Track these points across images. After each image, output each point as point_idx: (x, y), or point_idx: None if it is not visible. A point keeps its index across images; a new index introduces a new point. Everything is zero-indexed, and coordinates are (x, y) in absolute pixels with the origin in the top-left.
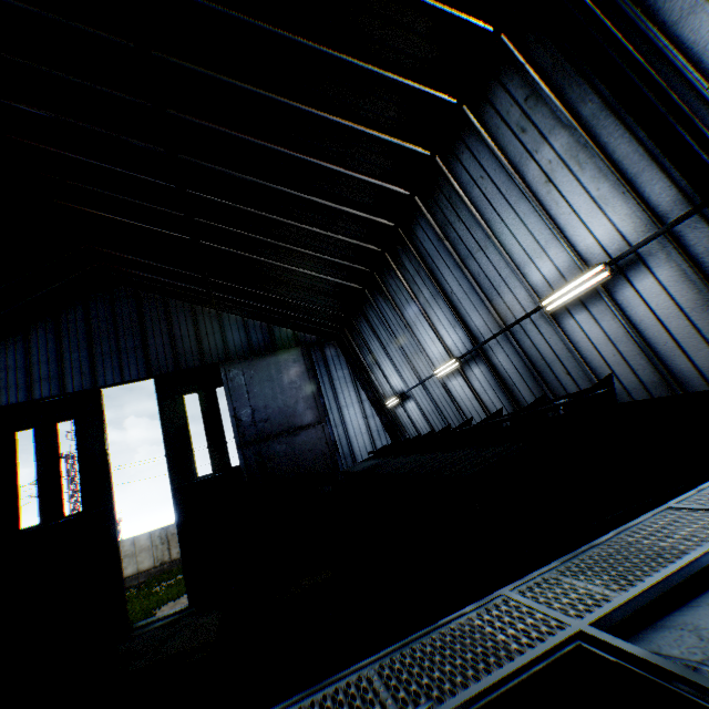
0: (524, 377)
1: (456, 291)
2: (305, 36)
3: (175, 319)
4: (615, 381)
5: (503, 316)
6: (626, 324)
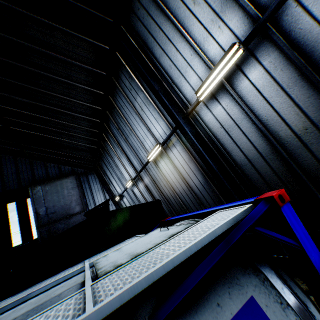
0: (154, 187)
1: (127, 151)
2: (32, 43)
3: (4, 164)
4: (177, 189)
5: (142, 162)
6: (174, 166)
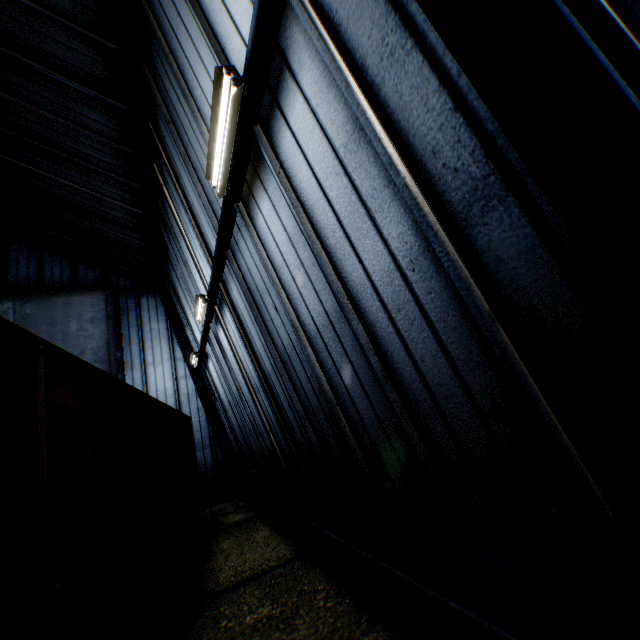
0: (253, 318)
1: (194, 201)
2: None
3: None
4: (308, 314)
5: None
6: (293, 203)
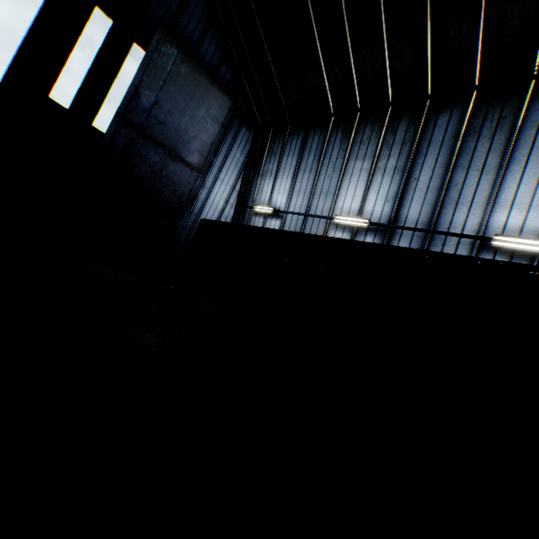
0: None
1: (421, 181)
2: None
3: None
4: None
5: (439, 223)
6: None
